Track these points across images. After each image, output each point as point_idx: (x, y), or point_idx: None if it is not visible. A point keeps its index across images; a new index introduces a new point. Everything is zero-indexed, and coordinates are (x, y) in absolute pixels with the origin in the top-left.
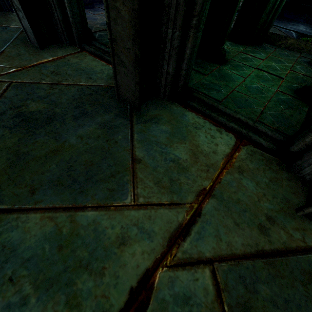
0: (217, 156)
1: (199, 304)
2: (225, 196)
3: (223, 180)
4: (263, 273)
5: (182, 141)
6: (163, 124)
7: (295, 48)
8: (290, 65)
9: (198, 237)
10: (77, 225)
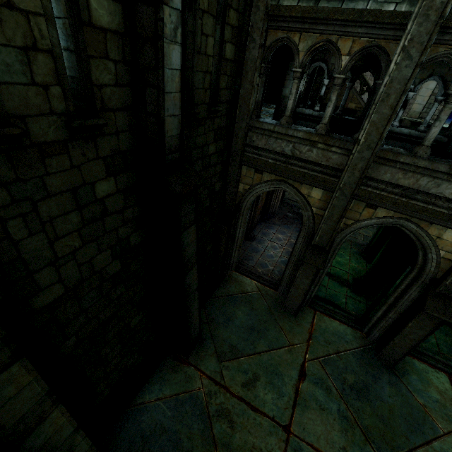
0: (449, 392)
1: None
2: None
3: None
4: None
5: (429, 385)
6: (411, 374)
7: None
8: None
9: None
10: (437, 451)
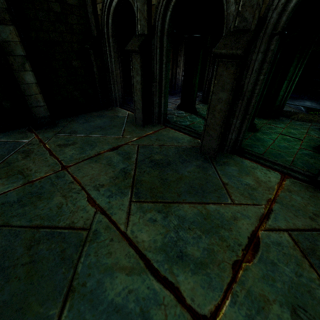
0: (272, 183)
1: (286, 246)
2: (284, 203)
3: (280, 195)
4: (318, 237)
5: (247, 175)
6: (232, 166)
7: (306, 119)
8: (305, 131)
9: (275, 220)
10: (208, 210)
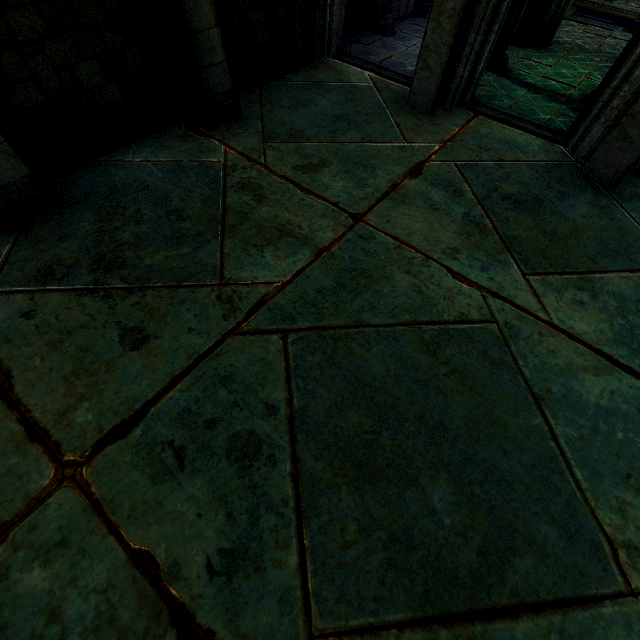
0: None
1: None
2: None
3: None
4: None
5: None
6: None
7: None
8: None
9: None
10: None
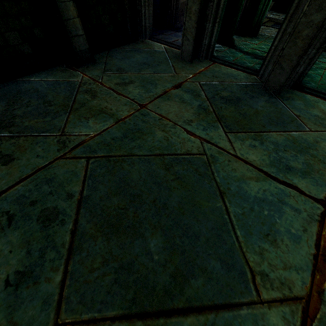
0: None
1: None
2: None
3: None
4: None
5: (313, 108)
6: (297, 100)
7: None
8: None
9: None
10: (293, 137)
